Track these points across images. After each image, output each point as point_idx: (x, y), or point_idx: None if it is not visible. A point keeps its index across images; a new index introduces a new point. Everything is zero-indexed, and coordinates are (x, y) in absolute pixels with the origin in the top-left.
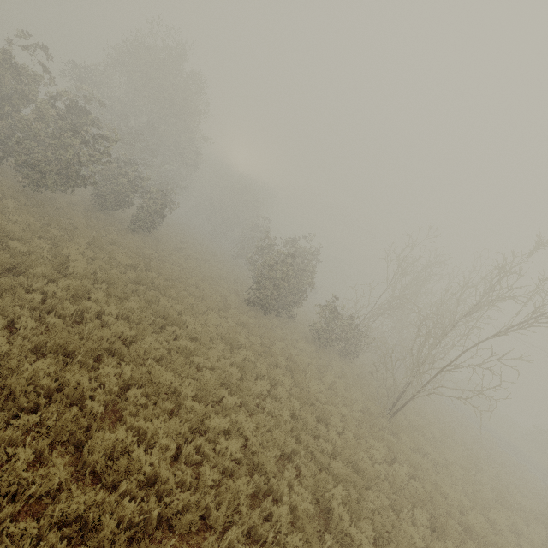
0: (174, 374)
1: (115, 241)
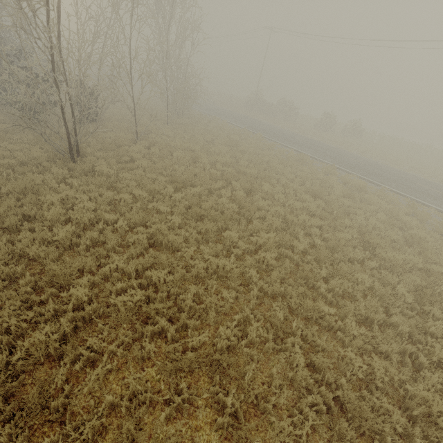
0: None
1: None
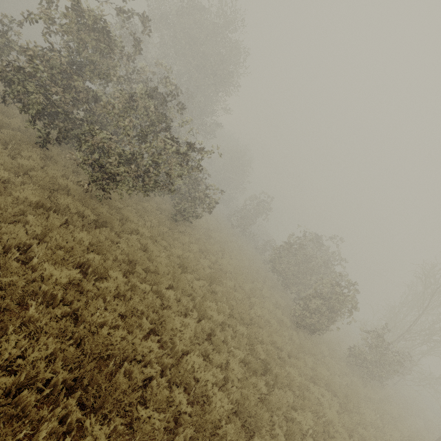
0: None
1: (185, 264)
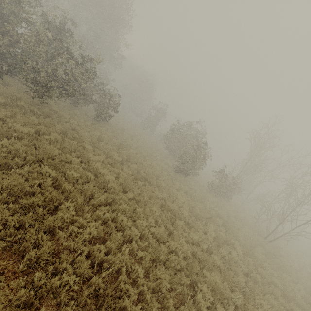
0: (208, 270)
1: (101, 138)
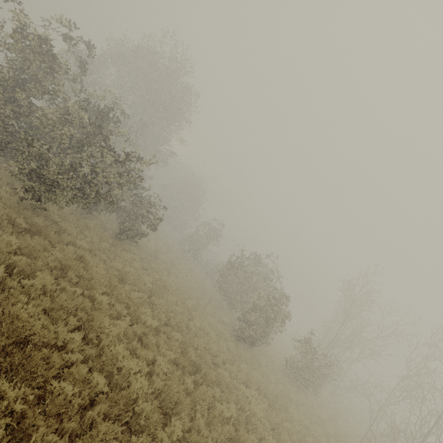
0: None
1: (124, 276)
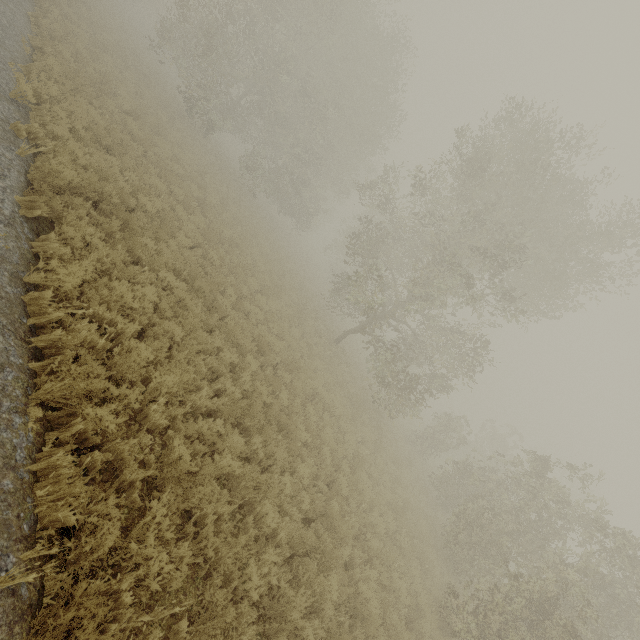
0: None
1: None
